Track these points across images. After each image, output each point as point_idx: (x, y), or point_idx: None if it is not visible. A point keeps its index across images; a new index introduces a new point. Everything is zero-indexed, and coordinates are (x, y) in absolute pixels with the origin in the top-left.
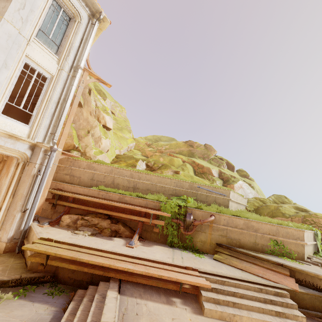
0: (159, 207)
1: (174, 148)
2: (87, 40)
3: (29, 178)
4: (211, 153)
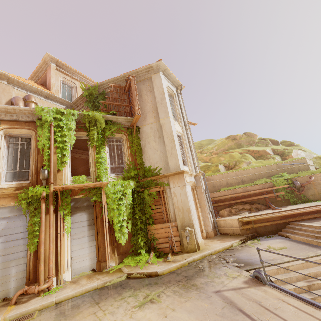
0: (272, 185)
1: (222, 147)
2: (181, 104)
3: (203, 194)
4: (254, 138)
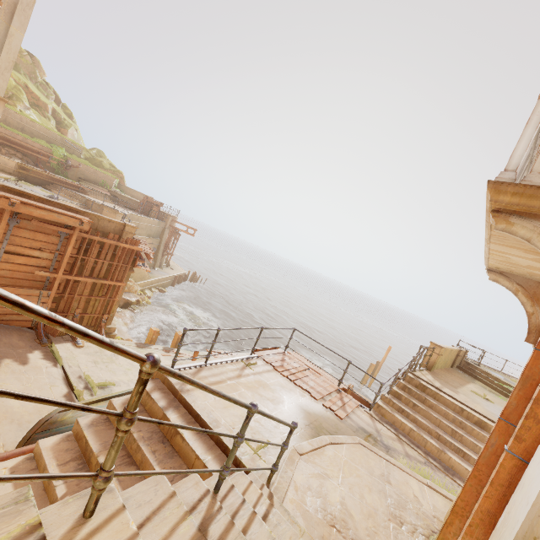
0: (51, 152)
1: None
2: None
3: None
4: (40, 74)
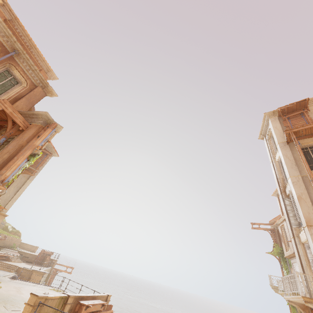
0: None
1: None
2: None
3: None
4: None
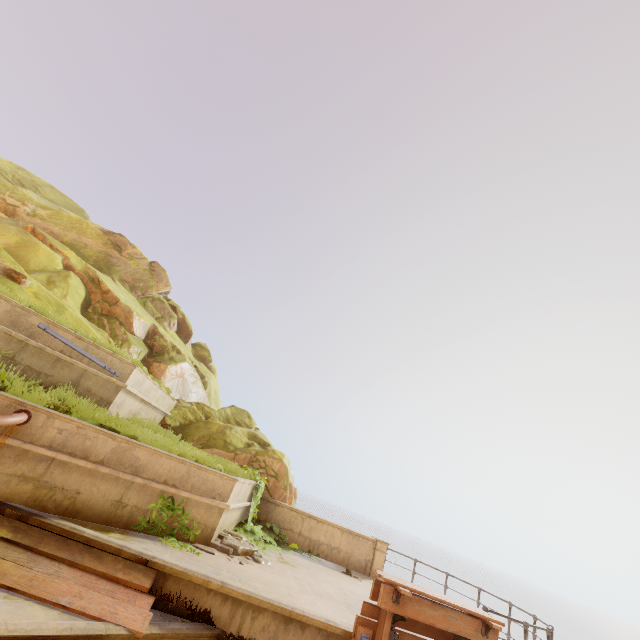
0: None
1: (63, 227)
2: None
3: None
4: (157, 285)
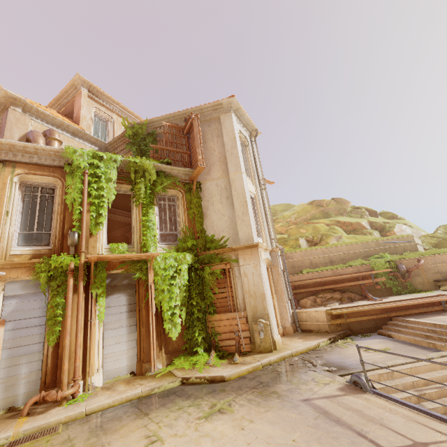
0: (370, 268)
1: (304, 215)
2: (255, 156)
3: (280, 277)
4: (345, 206)
